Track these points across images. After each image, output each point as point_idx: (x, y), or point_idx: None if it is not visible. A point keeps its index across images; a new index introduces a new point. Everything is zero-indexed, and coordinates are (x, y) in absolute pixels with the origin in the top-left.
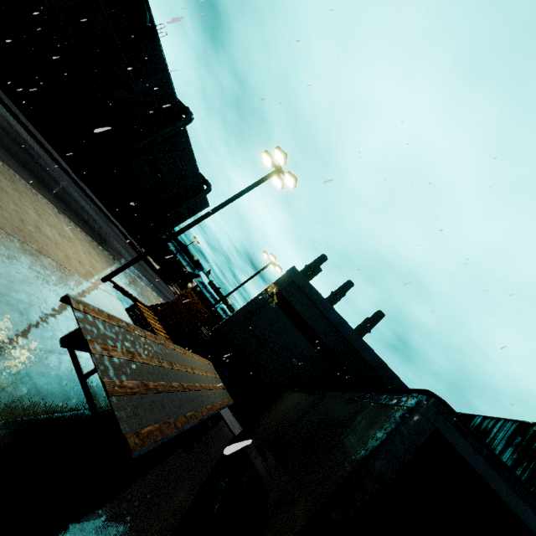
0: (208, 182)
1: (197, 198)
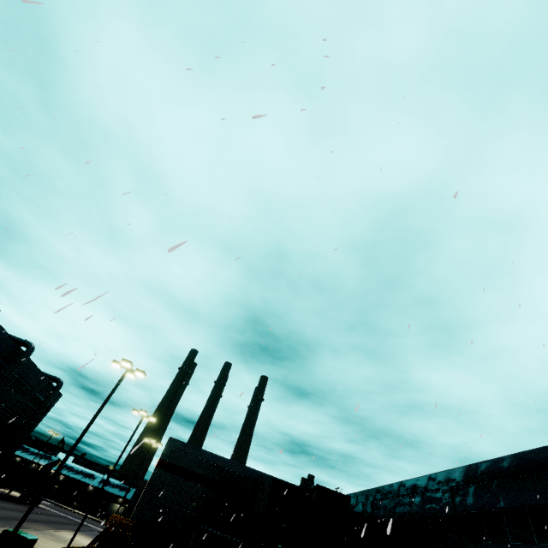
0: (57, 379)
1: (49, 399)
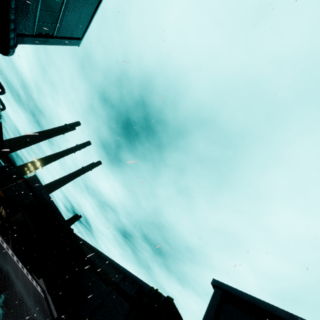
0: (4, 105)
1: None
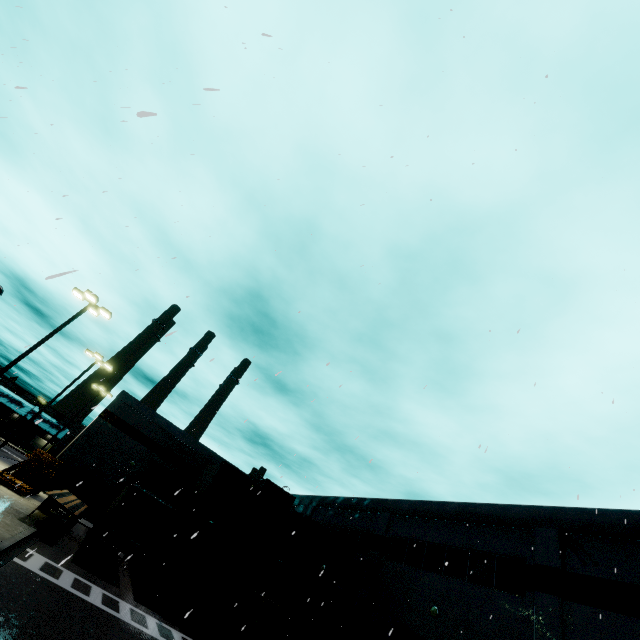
0: None
1: None
